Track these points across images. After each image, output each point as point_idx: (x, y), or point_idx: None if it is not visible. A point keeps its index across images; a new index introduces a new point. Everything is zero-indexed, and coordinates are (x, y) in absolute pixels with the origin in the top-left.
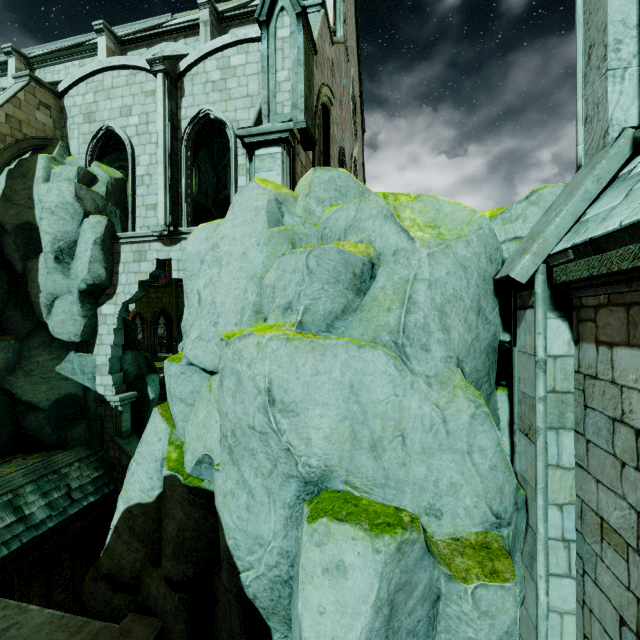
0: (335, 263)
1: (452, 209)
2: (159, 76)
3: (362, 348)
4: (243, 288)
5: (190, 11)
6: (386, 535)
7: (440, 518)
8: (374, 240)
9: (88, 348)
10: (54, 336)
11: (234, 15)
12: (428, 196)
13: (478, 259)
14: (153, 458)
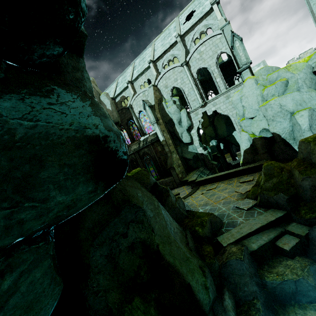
0: (280, 84)
1: (299, 64)
2: (184, 66)
3: (292, 93)
4: (256, 99)
5: (158, 36)
6: (307, 109)
7: (315, 109)
8: (285, 77)
9: (191, 143)
10: (185, 143)
11: (184, 33)
12: (293, 64)
13: (307, 70)
14: (245, 140)
